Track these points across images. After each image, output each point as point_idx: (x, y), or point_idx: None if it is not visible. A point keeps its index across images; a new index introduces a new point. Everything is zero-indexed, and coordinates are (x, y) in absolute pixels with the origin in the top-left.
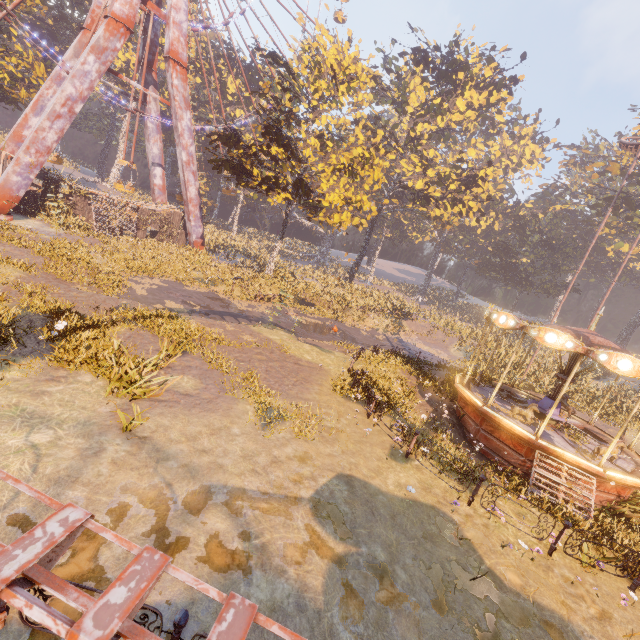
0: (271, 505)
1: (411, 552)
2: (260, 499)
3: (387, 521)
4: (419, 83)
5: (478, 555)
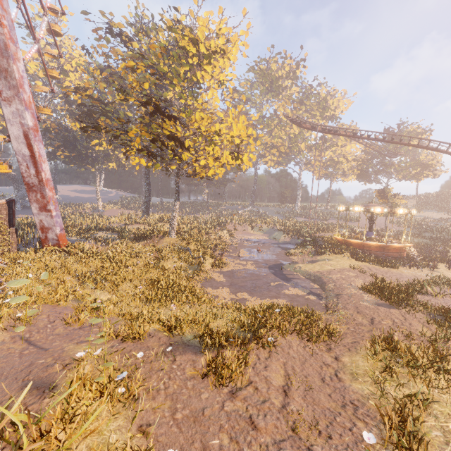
0: None
1: None
2: None
3: None
4: None
5: None
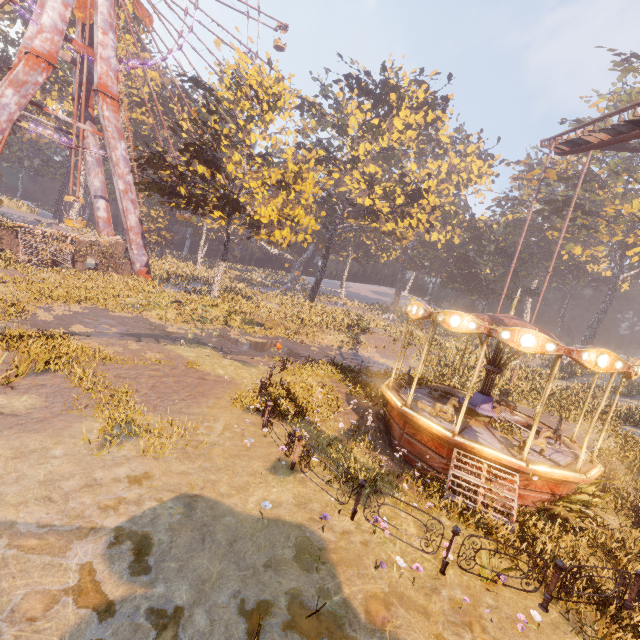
0: (44, 541)
1: (234, 587)
2: (31, 534)
3: (220, 548)
4: (355, 106)
5: (337, 582)
